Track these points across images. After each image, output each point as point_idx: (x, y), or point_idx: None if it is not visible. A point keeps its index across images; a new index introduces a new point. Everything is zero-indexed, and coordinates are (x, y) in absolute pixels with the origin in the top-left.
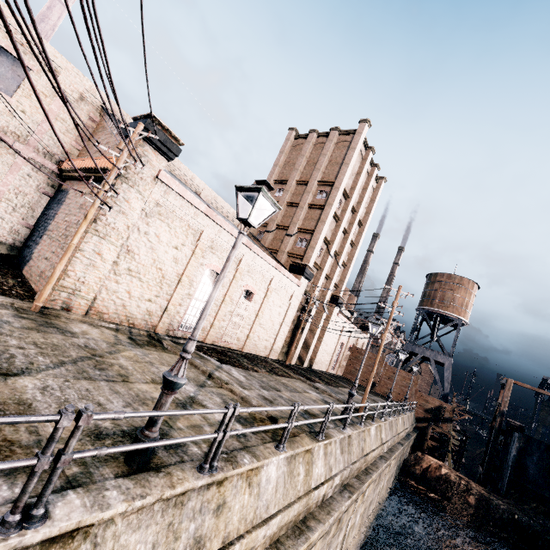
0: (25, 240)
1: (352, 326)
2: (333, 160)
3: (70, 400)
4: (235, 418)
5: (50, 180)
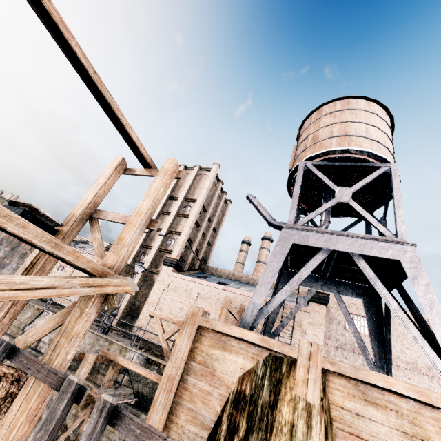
0: None
1: (217, 286)
2: None
3: None
4: None
5: None
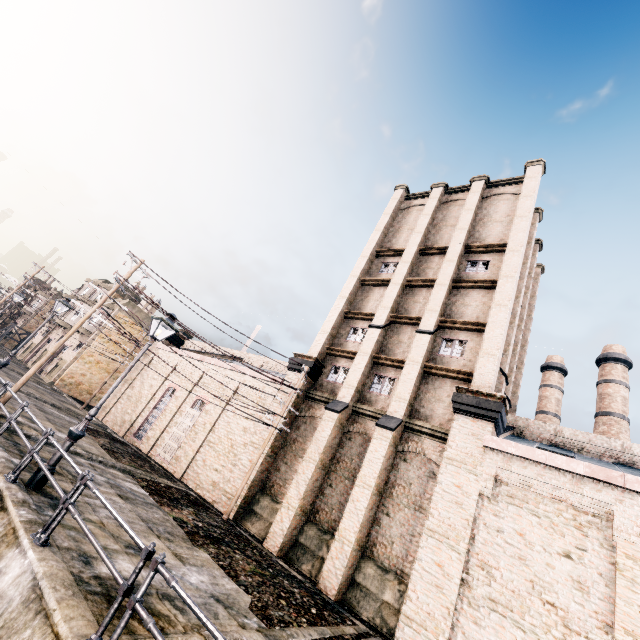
0: None
1: None
2: None
3: None
4: None
5: None
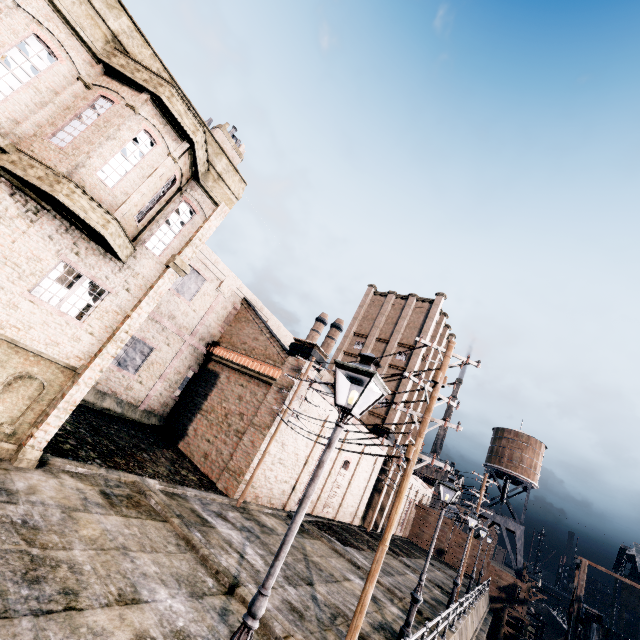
0: (170, 410)
1: (420, 482)
2: (412, 323)
3: (343, 602)
4: (401, 611)
5: (198, 358)
